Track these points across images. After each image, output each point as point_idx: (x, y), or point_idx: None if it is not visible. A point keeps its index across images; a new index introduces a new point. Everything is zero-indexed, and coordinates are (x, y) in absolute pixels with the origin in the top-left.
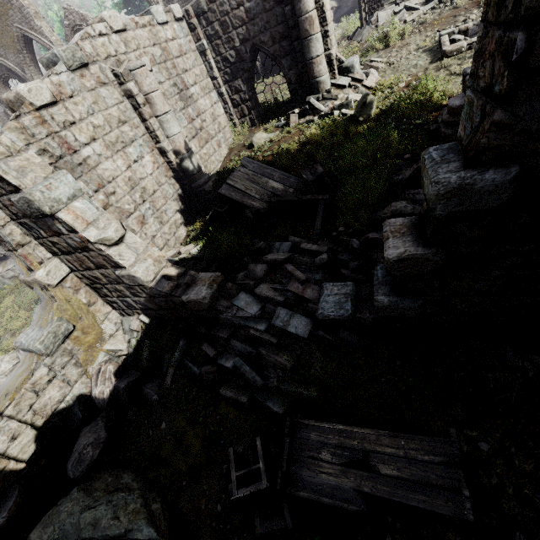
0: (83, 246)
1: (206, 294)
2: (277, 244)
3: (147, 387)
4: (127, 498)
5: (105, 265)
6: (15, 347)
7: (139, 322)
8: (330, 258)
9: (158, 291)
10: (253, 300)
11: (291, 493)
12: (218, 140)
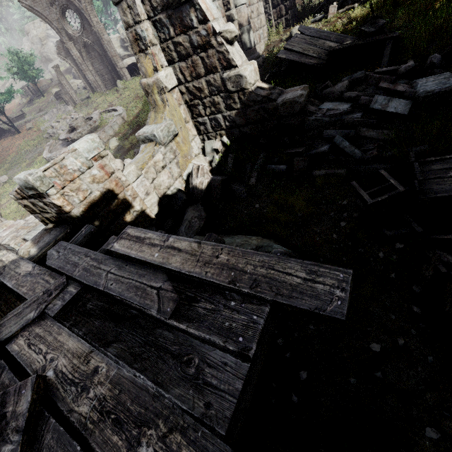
0: (204, 43)
1: (302, 93)
2: (345, 78)
3: (235, 185)
4: (246, 236)
5: (216, 67)
6: (137, 138)
7: (220, 144)
8: (415, 66)
9: (255, 96)
10: (341, 103)
11: (427, 197)
12: (259, 34)
